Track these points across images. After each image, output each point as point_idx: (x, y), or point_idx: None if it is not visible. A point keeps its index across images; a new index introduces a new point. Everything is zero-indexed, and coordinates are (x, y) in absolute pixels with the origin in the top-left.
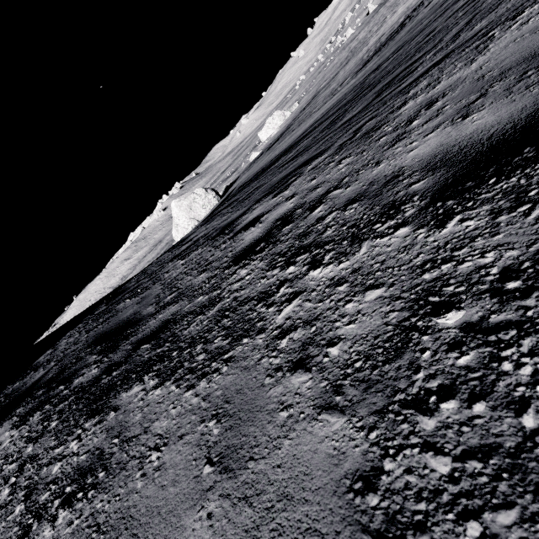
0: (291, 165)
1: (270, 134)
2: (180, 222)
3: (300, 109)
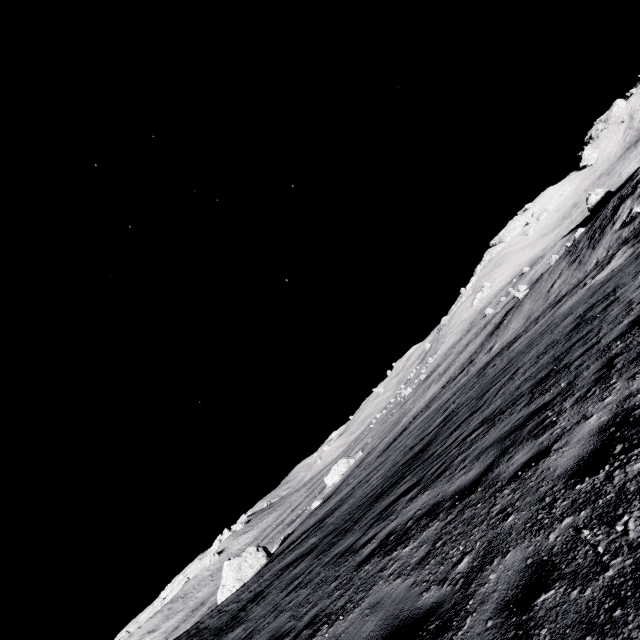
0: (274, 565)
1: (336, 479)
2: (227, 583)
3: (358, 461)
